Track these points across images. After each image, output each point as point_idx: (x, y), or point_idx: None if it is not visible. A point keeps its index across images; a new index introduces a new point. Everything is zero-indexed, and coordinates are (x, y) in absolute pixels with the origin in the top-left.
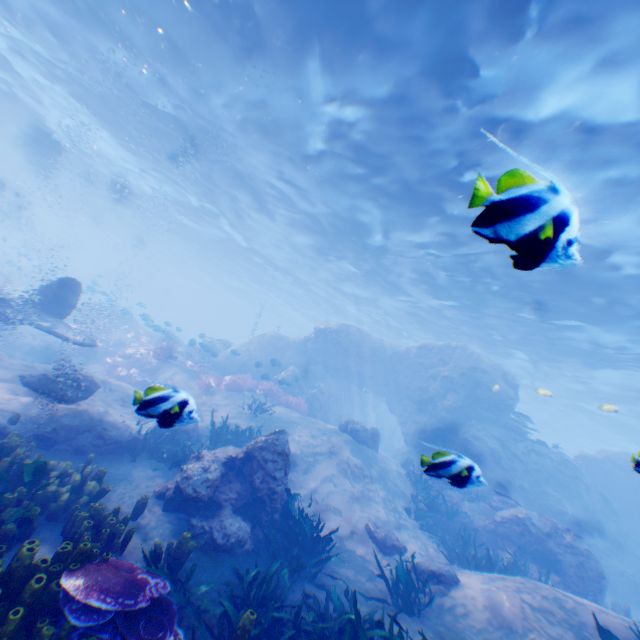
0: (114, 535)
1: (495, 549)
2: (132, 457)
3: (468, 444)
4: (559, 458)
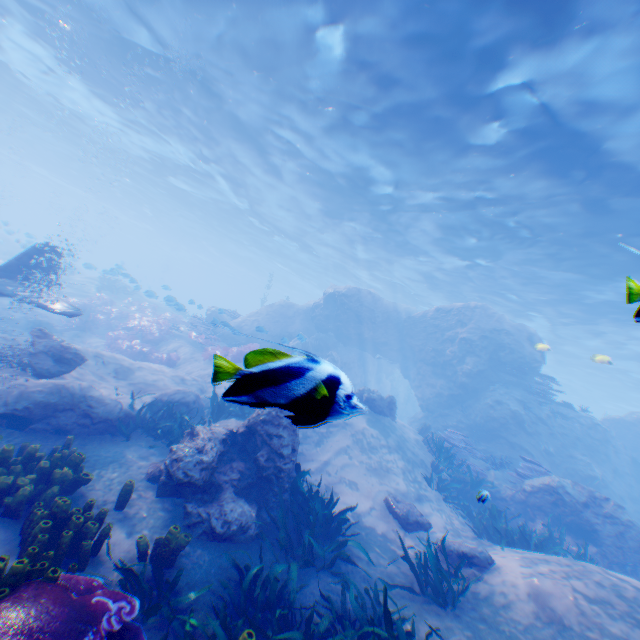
0: (83, 535)
1: (524, 519)
2: (125, 435)
3: (490, 409)
4: (588, 421)
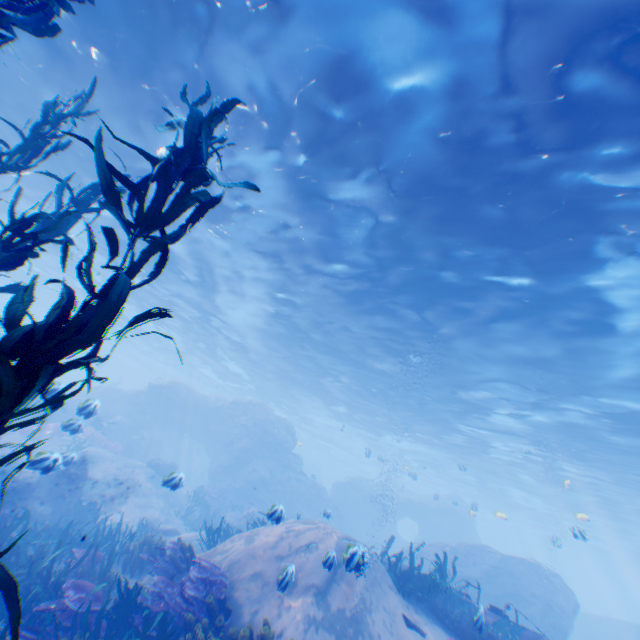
0: None
1: None
2: None
3: (248, 473)
4: (310, 481)
